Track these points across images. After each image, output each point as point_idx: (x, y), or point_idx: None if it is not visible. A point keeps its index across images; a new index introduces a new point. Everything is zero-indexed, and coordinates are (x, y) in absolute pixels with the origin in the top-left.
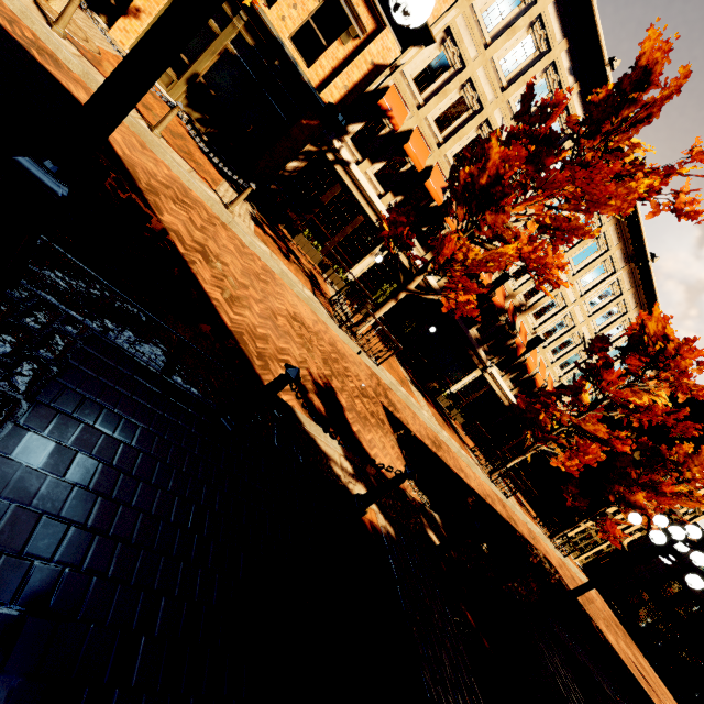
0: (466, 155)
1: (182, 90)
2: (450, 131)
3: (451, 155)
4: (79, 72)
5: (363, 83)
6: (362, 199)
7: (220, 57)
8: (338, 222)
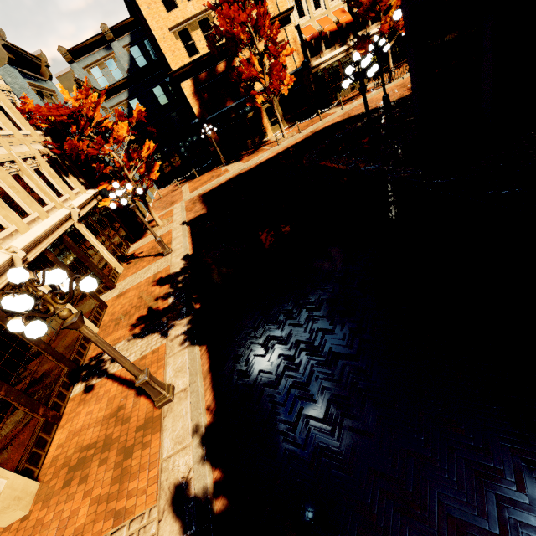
0: (352, 6)
1: (285, 123)
2: (321, 1)
3: (330, 2)
4: (312, 130)
5: (298, 46)
6: (333, 60)
7: (279, 105)
8: (337, 76)
